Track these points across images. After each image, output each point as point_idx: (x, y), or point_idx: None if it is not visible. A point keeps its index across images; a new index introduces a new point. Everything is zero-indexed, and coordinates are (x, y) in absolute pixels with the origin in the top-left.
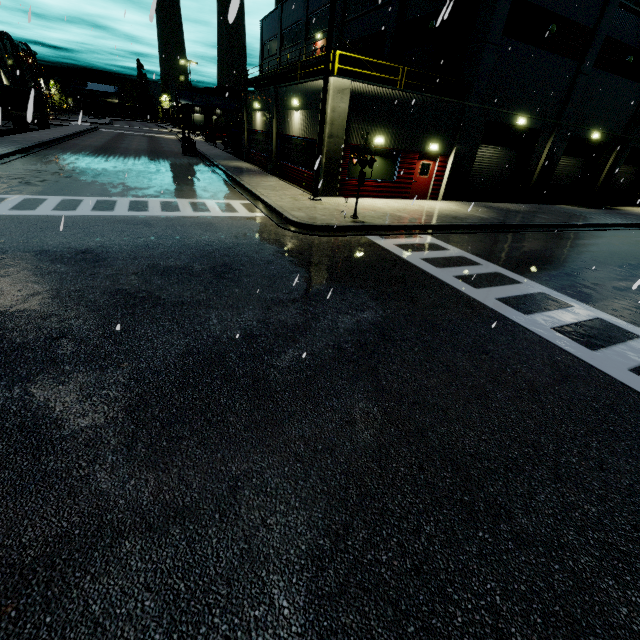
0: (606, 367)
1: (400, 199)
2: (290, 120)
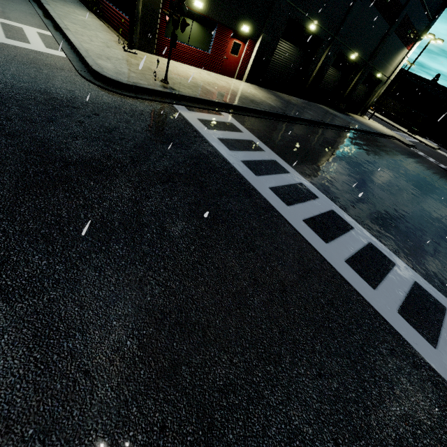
0: (333, 259)
1: (212, 72)
2: None
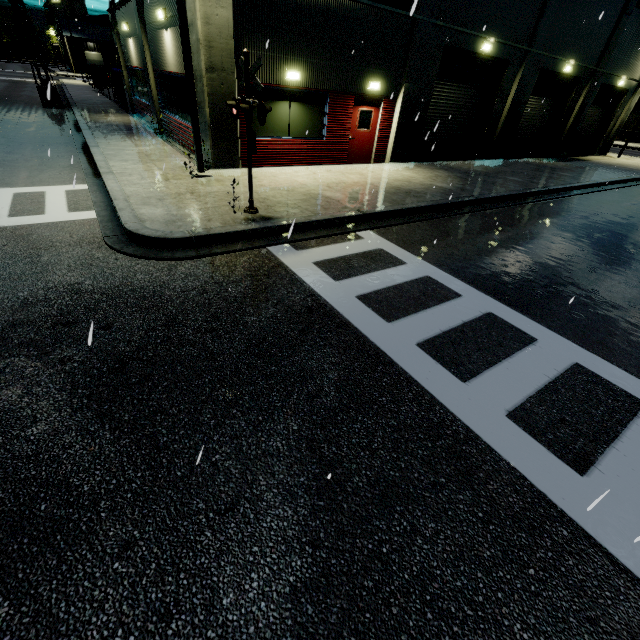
0: None
1: (334, 164)
2: (162, 46)
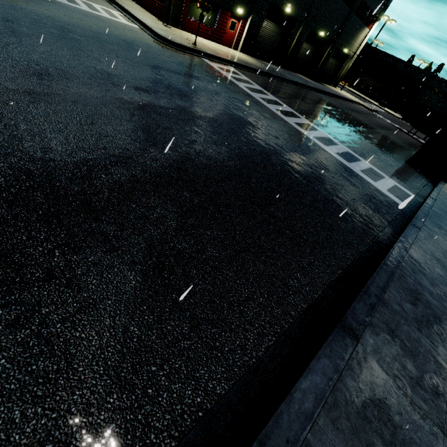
0: (287, 120)
1: (217, 43)
2: None
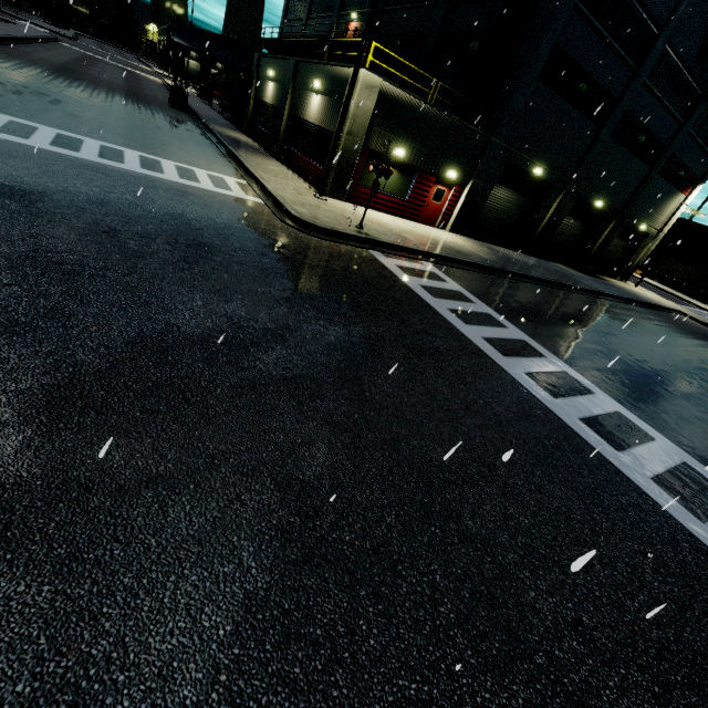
0: (562, 413)
1: (409, 220)
2: (307, 102)
